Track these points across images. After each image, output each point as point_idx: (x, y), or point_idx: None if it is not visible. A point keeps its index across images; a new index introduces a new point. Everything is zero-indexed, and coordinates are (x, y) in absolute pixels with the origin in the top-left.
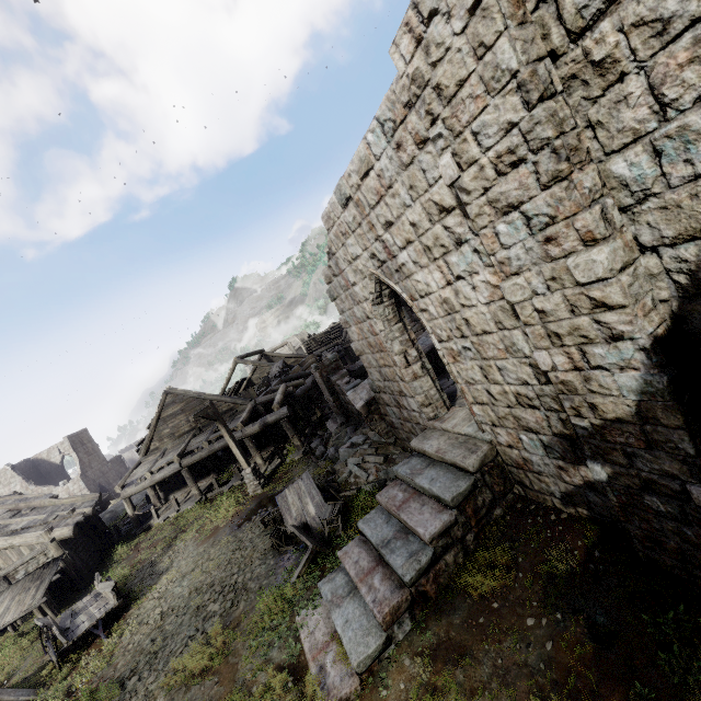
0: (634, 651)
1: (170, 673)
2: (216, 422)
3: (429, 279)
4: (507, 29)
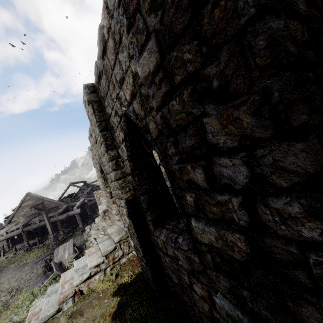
0: (125, 309)
1: None
2: (42, 211)
3: None
4: (94, 112)
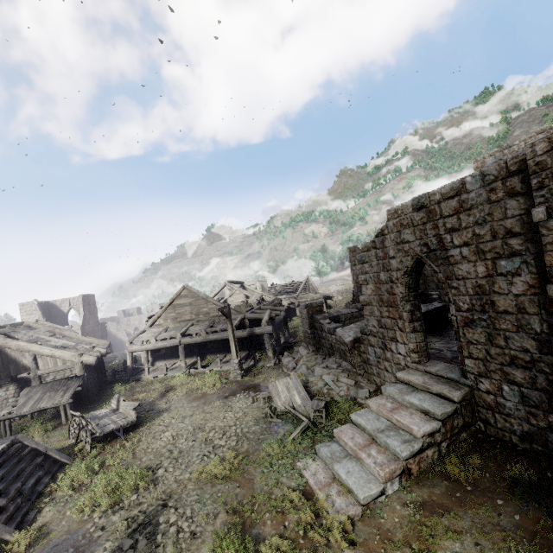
0: None
1: (193, 472)
2: (226, 319)
3: (472, 270)
4: None
